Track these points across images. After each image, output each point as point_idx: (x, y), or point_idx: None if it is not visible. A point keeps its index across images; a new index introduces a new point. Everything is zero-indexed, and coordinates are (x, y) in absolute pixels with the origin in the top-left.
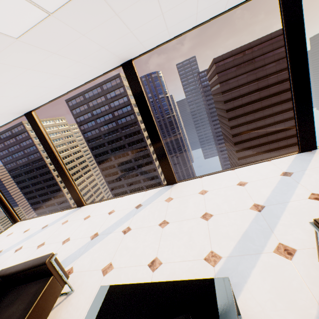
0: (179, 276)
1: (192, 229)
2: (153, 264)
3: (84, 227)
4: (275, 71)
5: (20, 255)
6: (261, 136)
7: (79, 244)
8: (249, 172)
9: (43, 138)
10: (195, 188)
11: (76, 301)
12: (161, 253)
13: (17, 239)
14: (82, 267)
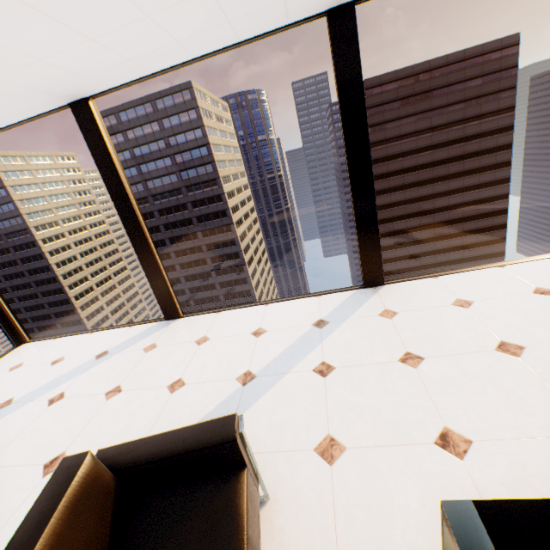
0: (542, 471)
1: (495, 373)
2: (449, 442)
3: (207, 358)
4: (463, 119)
5: (67, 412)
6: (425, 227)
7: (215, 393)
8: (545, 272)
9: (109, 167)
10: (435, 295)
11: (290, 523)
12: (453, 420)
13: (40, 376)
14: (258, 443)
